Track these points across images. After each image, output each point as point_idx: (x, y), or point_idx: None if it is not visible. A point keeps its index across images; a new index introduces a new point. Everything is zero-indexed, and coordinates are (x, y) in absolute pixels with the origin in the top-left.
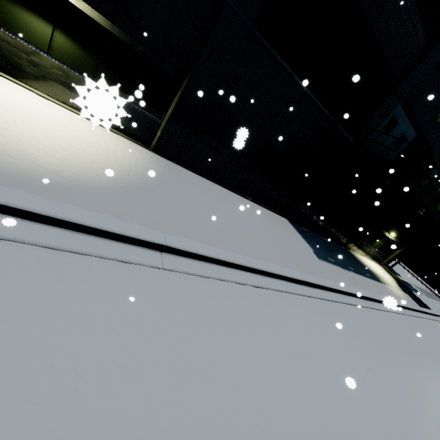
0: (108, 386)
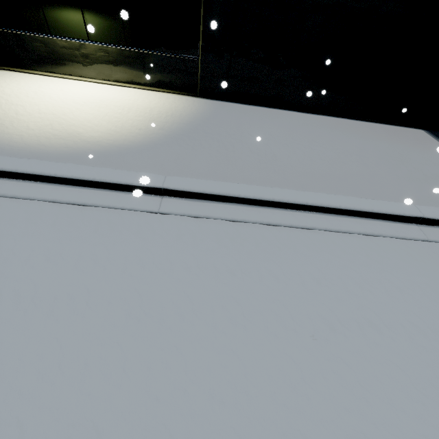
0: (54, 314)
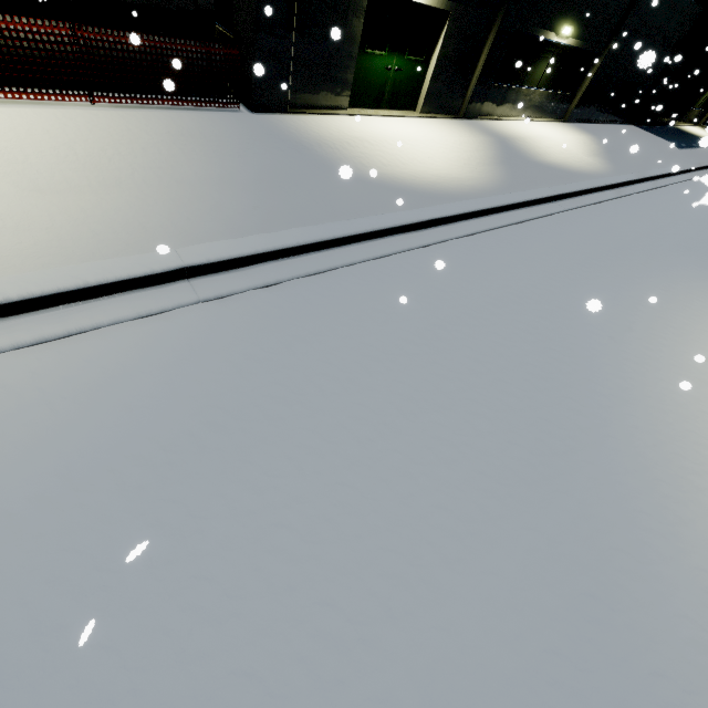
0: None
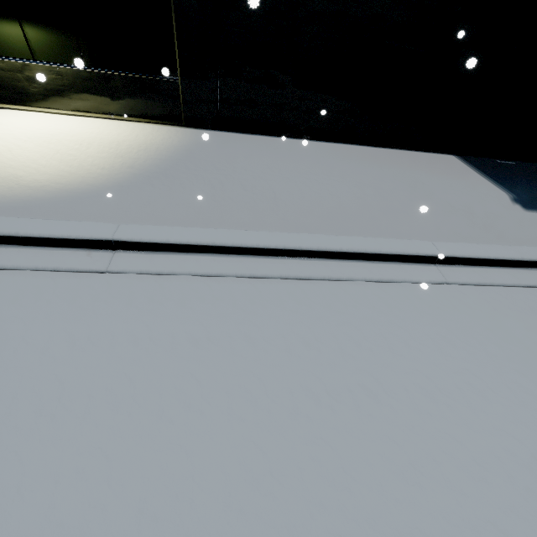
0: None
